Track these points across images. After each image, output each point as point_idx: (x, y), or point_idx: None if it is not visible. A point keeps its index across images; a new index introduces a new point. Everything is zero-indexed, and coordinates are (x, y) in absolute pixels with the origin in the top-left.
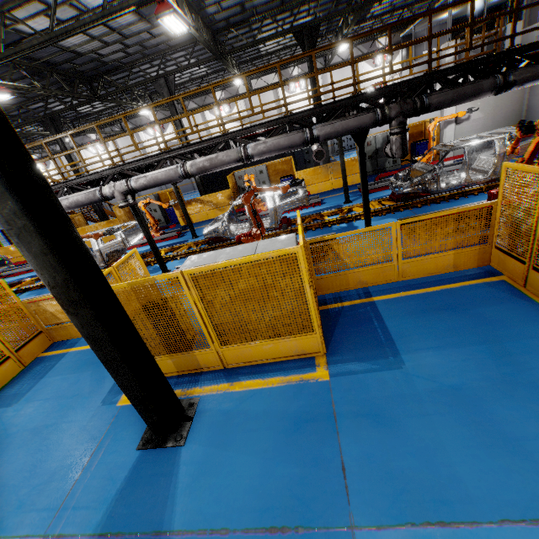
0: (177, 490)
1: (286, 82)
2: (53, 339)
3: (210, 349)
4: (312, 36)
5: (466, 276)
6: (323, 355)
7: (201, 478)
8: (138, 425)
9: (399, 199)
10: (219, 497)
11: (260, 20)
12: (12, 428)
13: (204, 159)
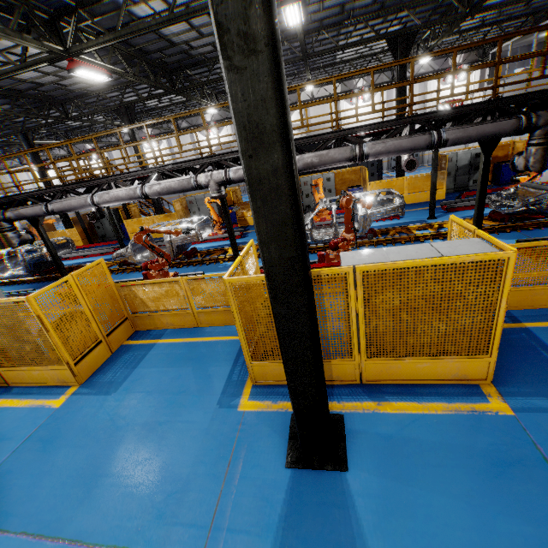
0: (363, 528)
1: (417, 80)
2: (135, 328)
3: (351, 359)
4: (407, 43)
5: None
6: (490, 384)
7: (391, 518)
8: (275, 437)
9: (504, 219)
10: (428, 547)
11: (352, 24)
12: (117, 419)
13: (313, 155)
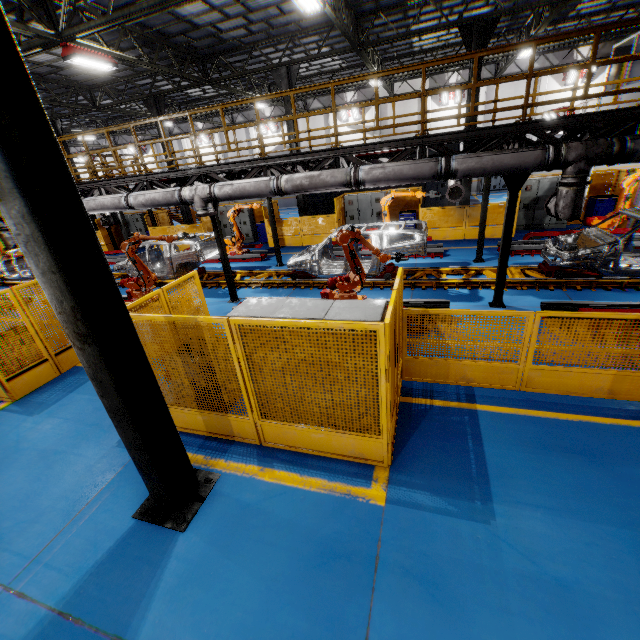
0: (157, 590)
1: (430, 92)
2: None
3: (247, 417)
4: (485, 34)
5: (625, 411)
6: (386, 468)
7: (188, 586)
8: (144, 486)
9: (552, 272)
10: (200, 621)
11: (420, 6)
12: (24, 442)
13: (303, 176)
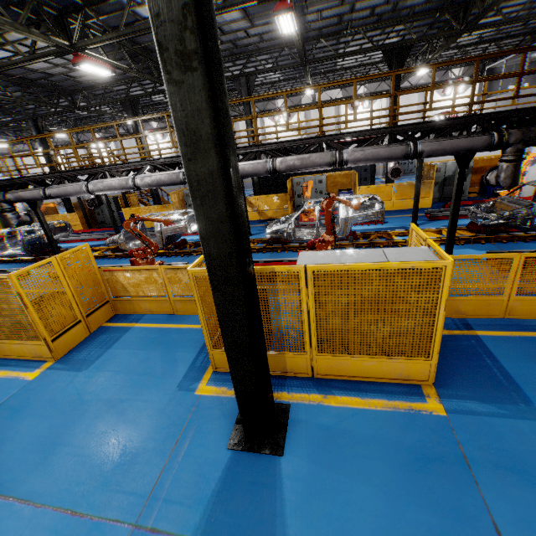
0: (285, 508)
1: (398, 93)
2: (116, 311)
3: (303, 353)
4: (402, 55)
5: None
6: (431, 385)
7: (312, 500)
8: (224, 421)
9: (480, 230)
10: (340, 529)
11: (350, 34)
12: (84, 394)
13: (295, 158)
